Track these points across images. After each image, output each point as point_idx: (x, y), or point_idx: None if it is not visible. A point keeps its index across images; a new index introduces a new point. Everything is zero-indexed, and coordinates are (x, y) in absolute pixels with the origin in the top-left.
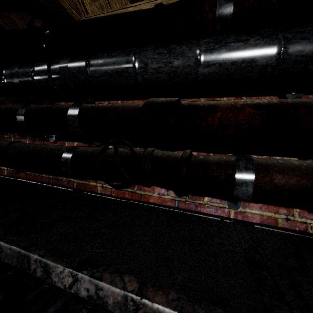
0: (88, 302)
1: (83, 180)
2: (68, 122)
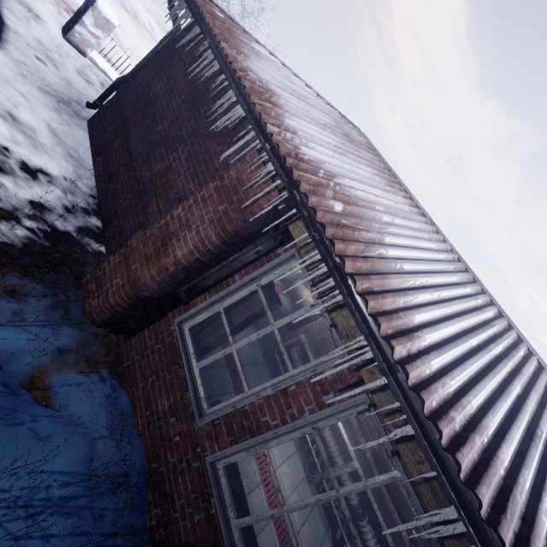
0: (351, 545)
1: (400, 521)
2: None
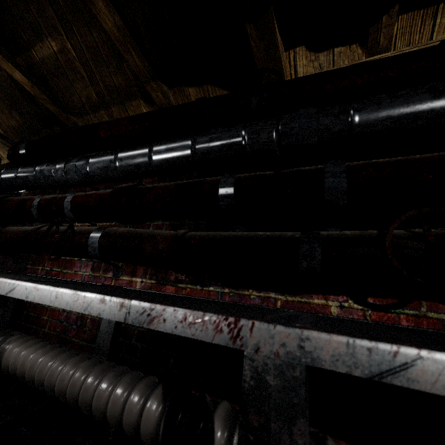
0: None
1: (296, 295)
2: (325, 186)
